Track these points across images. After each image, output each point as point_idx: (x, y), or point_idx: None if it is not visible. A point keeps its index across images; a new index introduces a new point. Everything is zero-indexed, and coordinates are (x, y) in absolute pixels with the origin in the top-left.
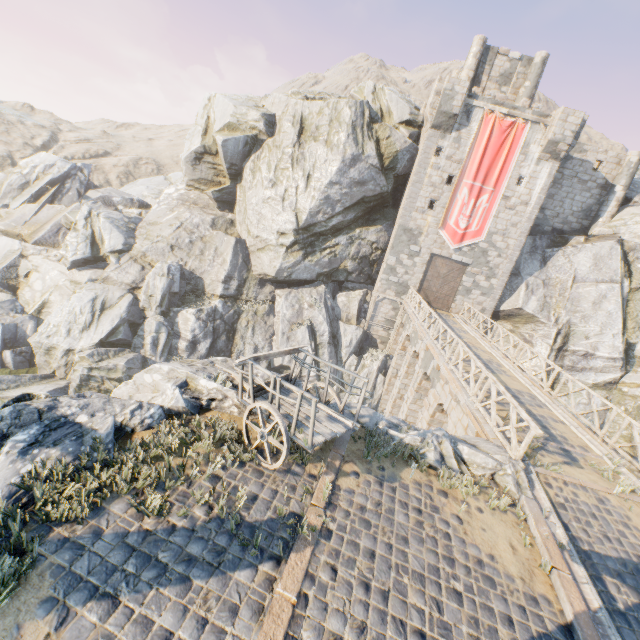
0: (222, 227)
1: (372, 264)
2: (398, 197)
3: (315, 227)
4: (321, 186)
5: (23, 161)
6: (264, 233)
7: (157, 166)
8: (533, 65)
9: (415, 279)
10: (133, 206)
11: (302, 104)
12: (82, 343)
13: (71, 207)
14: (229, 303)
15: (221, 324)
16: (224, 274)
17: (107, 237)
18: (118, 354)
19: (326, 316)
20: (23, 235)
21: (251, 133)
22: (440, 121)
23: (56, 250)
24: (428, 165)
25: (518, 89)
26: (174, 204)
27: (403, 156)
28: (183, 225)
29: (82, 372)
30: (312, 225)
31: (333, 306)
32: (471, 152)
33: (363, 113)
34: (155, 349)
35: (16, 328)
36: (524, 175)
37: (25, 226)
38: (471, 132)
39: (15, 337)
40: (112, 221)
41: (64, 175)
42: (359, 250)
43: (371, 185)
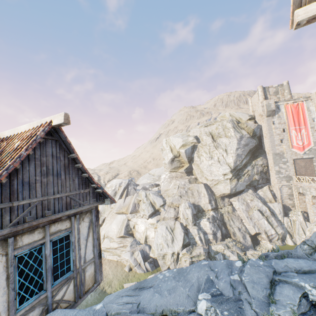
0: (193, 182)
1: (265, 173)
2: (260, 144)
3: (237, 167)
4: (233, 151)
5: (108, 185)
6: (215, 177)
7: (137, 171)
8: (284, 85)
9: (291, 172)
10: (154, 187)
11: (207, 128)
12: (176, 248)
13: (134, 195)
14: (216, 211)
15: (218, 222)
16: (207, 199)
17: (156, 201)
18: (193, 248)
19: (261, 202)
20: (123, 212)
21: (192, 144)
22: (269, 114)
23: (139, 213)
24: (272, 129)
25: (283, 94)
26: (169, 180)
27: (256, 130)
28: (179, 186)
29: (189, 260)
30: (235, 166)
31: (260, 197)
32: (287, 118)
33: (233, 122)
34: (202, 242)
35: (143, 251)
36: (314, 117)
37: (122, 208)
38: (282, 112)
39: (144, 255)
40: (154, 194)
41: (127, 184)
42: (257, 169)
43: (250, 144)
